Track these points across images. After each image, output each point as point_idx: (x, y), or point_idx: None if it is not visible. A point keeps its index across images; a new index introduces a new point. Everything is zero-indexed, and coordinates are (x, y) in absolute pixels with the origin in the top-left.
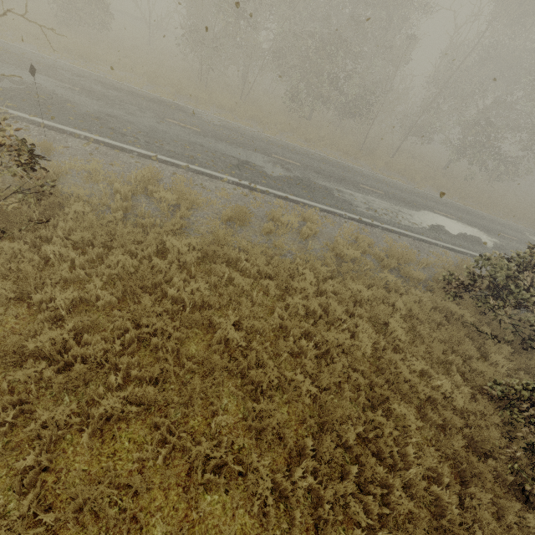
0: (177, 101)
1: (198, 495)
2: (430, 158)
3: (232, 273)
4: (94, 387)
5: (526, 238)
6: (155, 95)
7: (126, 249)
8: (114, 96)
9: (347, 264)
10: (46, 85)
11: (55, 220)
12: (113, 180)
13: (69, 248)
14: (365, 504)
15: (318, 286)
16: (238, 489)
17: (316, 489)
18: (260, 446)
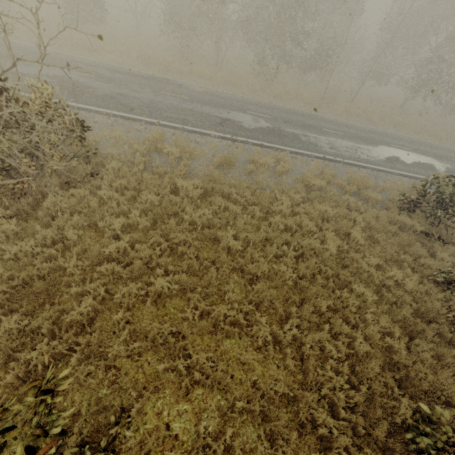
0: (166, 76)
1: (222, 339)
2: (387, 99)
3: (227, 203)
4: (147, 277)
5: None
6: (149, 74)
7: (150, 191)
8: (120, 78)
9: (315, 192)
10: (71, 77)
11: (100, 174)
12: (132, 143)
13: (114, 192)
14: (336, 348)
15: (292, 210)
16: (247, 337)
17: (300, 337)
18: (259, 311)
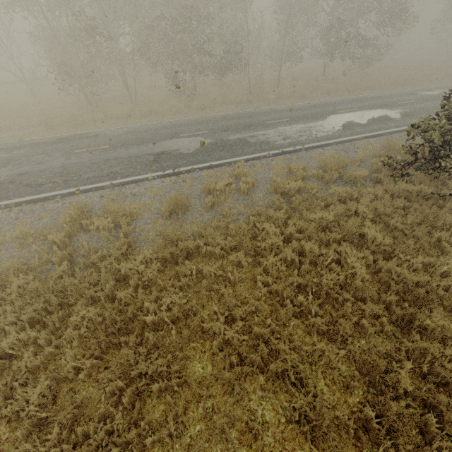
0: (79, 131)
1: None
2: (307, 73)
3: (199, 265)
4: None
5: (420, 96)
6: (57, 136)
7: (86, 297)
8: (19, 155)
9: (295, 197)
10: None
11: (3, 306)
12: (46, 233)
13: (27, 330)
14: None
15: (281, 232)
16: None
17: None
18: None
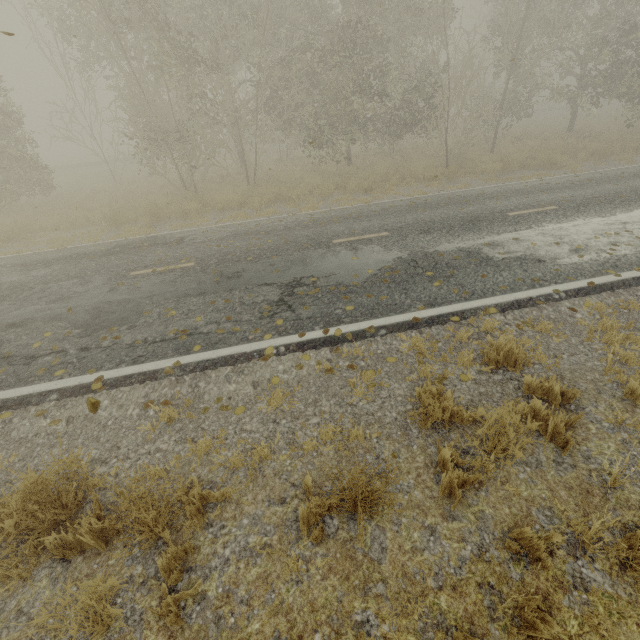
0: (156, 232)
1: None
2: (535, 131)
3: None
4: None
5: None
6: (118, 241)
7: None
8: (37, 278)
9: None
10: None
11: None
12: None
13: None
14: None
15: None
16: None
17: None
18: None
